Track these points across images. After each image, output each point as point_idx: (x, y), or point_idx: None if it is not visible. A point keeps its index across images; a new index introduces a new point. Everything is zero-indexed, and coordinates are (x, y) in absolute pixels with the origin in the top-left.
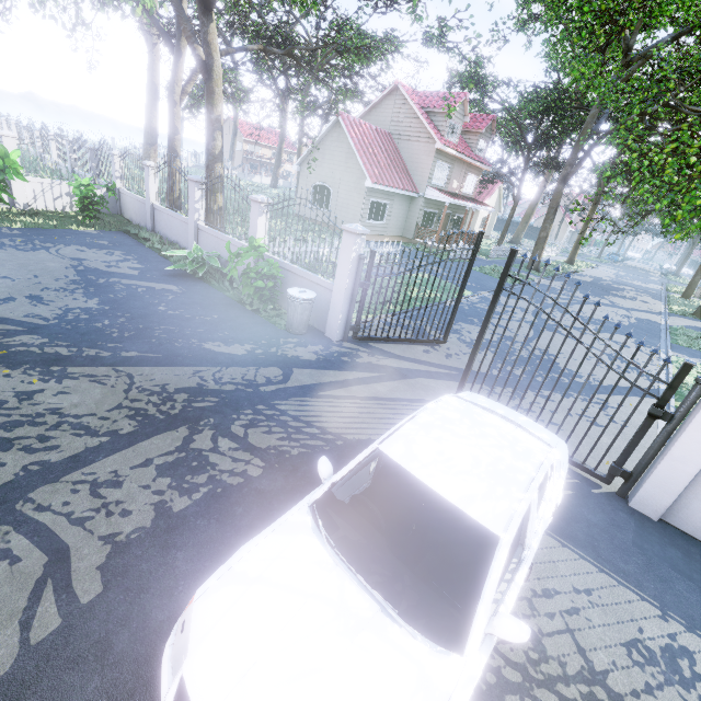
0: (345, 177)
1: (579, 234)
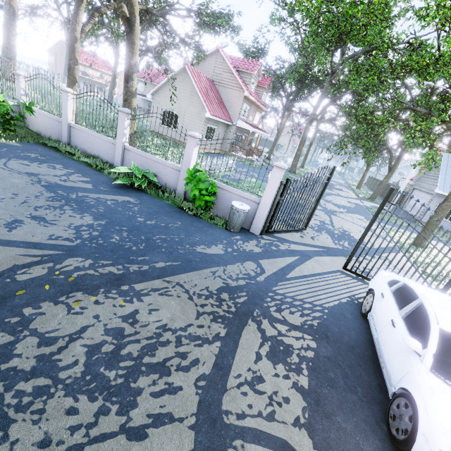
0: (189, 108)
1: (307, 151)
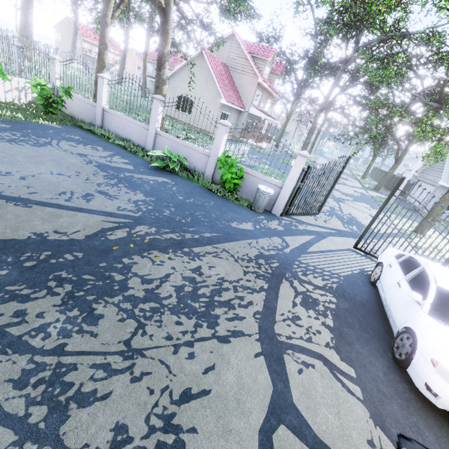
0: (205, 94)
1: (314, 140)
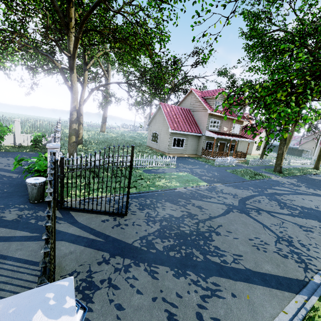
0: (163, 128)
1: (319, 152)
